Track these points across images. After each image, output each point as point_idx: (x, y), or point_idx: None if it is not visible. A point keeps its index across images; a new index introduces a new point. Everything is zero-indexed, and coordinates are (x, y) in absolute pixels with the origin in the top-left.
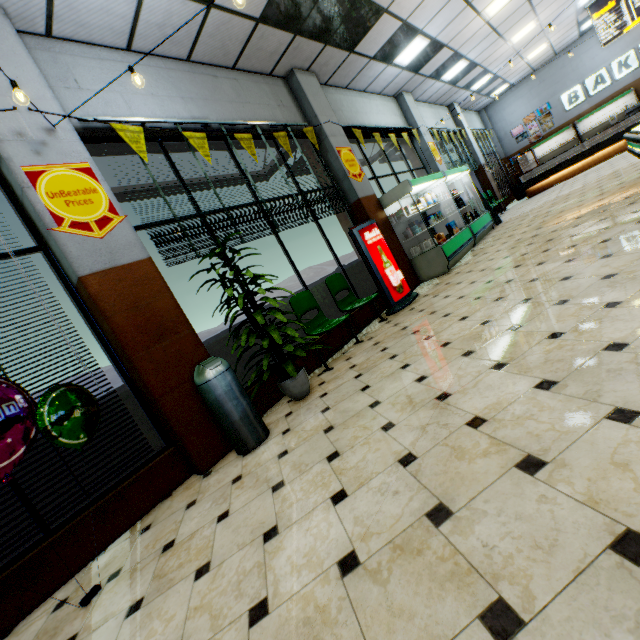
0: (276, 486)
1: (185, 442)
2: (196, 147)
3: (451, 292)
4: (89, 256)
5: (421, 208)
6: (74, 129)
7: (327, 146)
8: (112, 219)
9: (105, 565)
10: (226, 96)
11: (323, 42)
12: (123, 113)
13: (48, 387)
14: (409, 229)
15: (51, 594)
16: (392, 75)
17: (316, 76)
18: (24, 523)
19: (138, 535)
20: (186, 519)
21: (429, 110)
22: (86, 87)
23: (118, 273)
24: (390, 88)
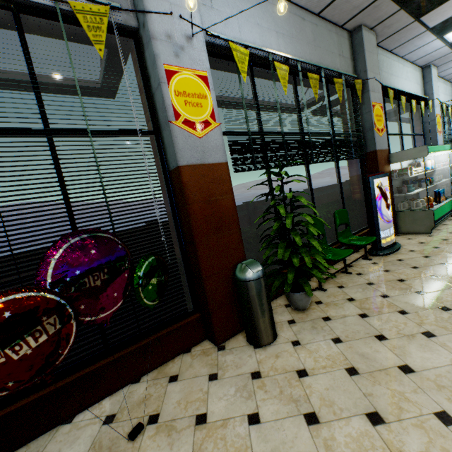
0: (309, 417)
1: (212, 317)
2: (280, 77)
3: (448, 260)
4: (189, 150)
5: (420, 171)
6: (204, 41)
7: (365, 99)
8: (210, 124)
9: (143, 398)
10: (306, 38)
11: (400, 5)
12: (234, 35)
13: (137, 246)
14: (405, 186)
15: (101, 399)
16: (434, 48)
17: (374, 35)
18: (94, 337)
19: (167, 381)
20: (212, 394)
21: (442, 85)
22: (216, 7)
23: (203, 169)
24: (424, 59)
